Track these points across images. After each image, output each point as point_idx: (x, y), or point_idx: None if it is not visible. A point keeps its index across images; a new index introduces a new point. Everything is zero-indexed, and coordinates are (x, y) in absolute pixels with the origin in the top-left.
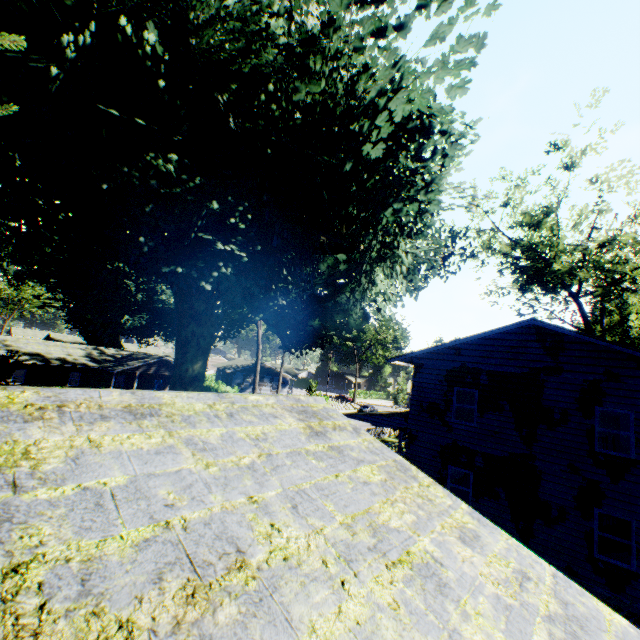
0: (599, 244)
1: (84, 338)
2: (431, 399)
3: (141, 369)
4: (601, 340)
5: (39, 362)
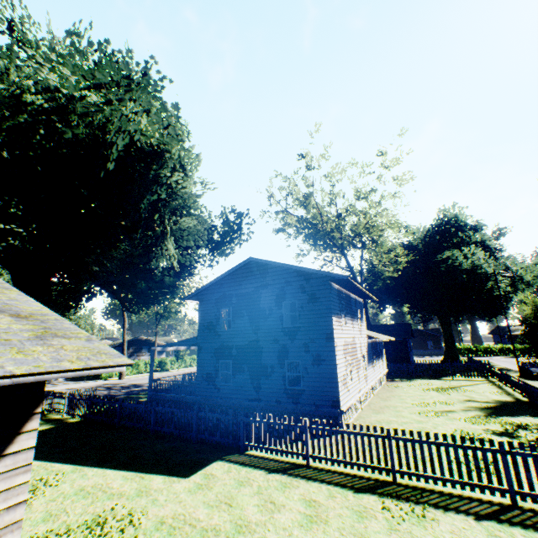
0: (338, 214)
1: None
2: (209, 320)
3: None
4: (278, 263)
5: None
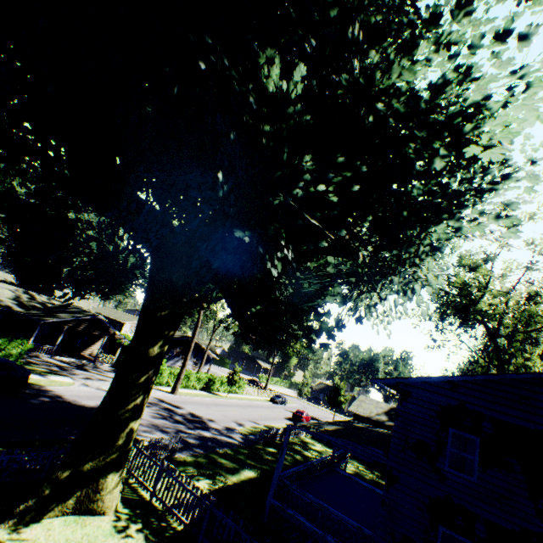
0: (527, 296)
1: (16, 278)
2: (419, 436)
3: (71, 324)
4: None
5: None
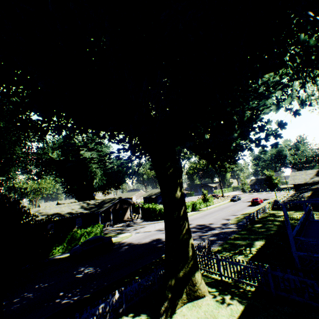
0: None
1: (76, 199)
2: None
3: (112, 207)
4: None
5: (59, 217)
